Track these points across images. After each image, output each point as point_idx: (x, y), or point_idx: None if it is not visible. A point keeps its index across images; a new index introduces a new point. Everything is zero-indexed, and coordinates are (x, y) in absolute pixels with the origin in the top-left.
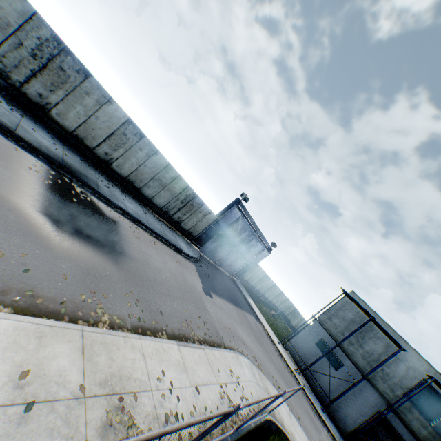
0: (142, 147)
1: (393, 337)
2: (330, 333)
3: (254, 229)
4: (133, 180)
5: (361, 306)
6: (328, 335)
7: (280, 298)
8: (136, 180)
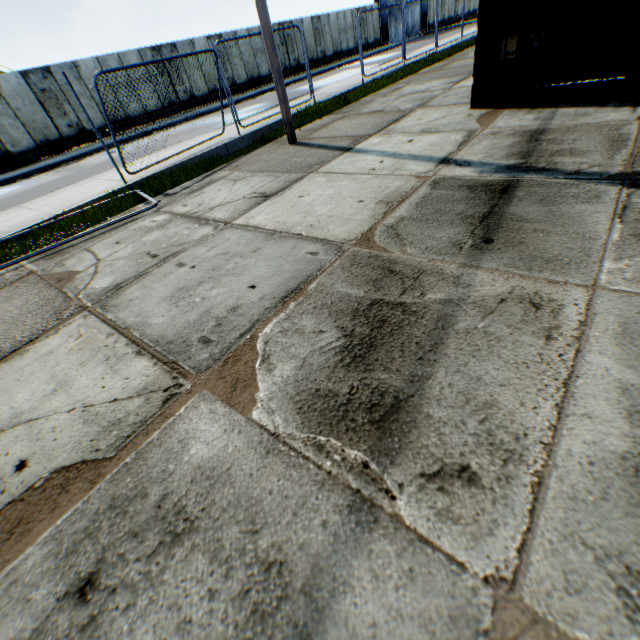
0: (324, 25)
1: None
2: None
3: None
4: (336, 51)
5: None
6: None
7: None
8: (337, 49)
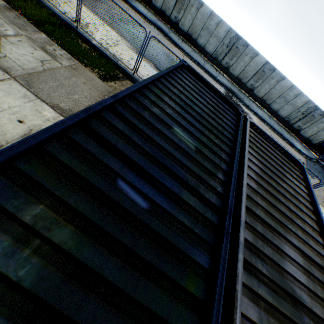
0: (273, 77)
1: None
2: None
3: None
4: (265, 99)
5: None
6: None
7: None
8: (267, 99)
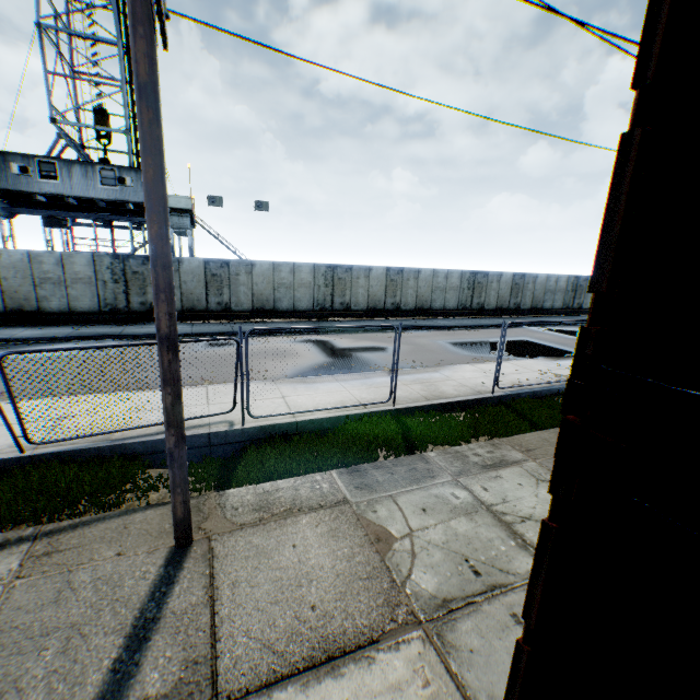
0: (527, 282)
1: None
2: None
3: None
4: (535, 306)
5: None
6: None
7: None
8: (536, 304)
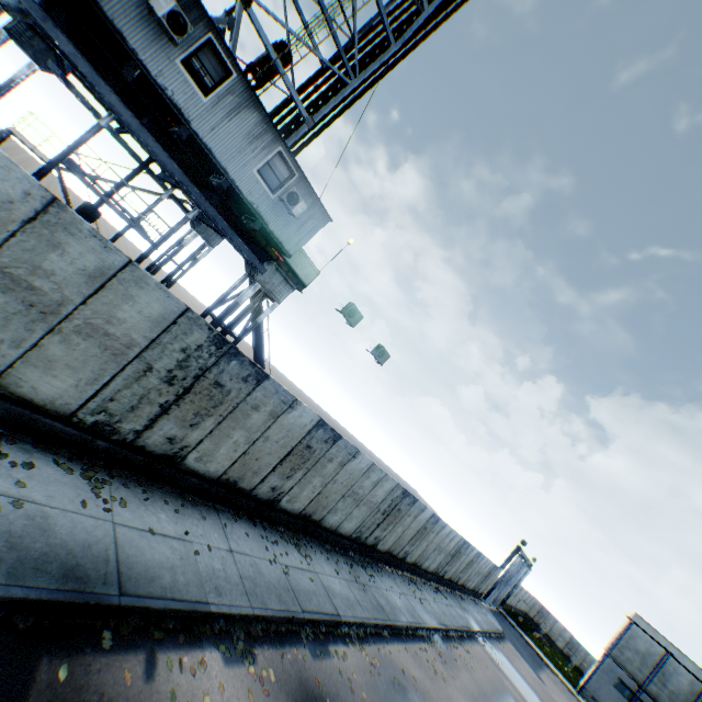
0: (477, 560)
1: (694, 669)
2: (625, 670)
3: (525, 561)
4: (464, 582)
5: (654, 639)
6: (623, 672)
7: (526, 600)
8: (466, 581)
